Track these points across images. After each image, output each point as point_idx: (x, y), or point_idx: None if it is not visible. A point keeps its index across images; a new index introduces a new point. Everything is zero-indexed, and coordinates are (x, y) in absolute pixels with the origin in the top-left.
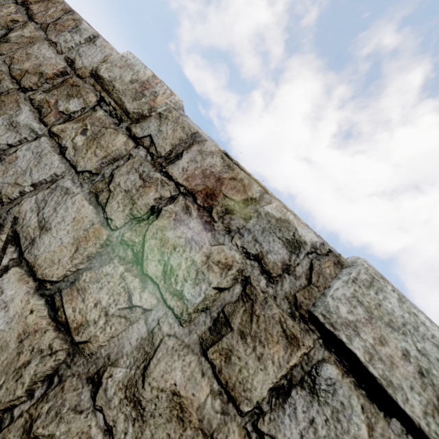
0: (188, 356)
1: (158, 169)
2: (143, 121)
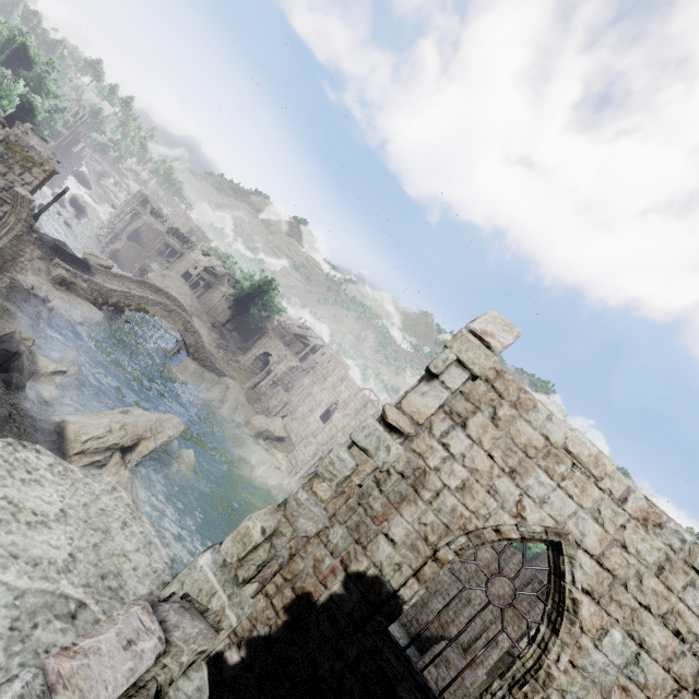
0: (653, 578)
1: (619, 507)
2: (602, 480)
